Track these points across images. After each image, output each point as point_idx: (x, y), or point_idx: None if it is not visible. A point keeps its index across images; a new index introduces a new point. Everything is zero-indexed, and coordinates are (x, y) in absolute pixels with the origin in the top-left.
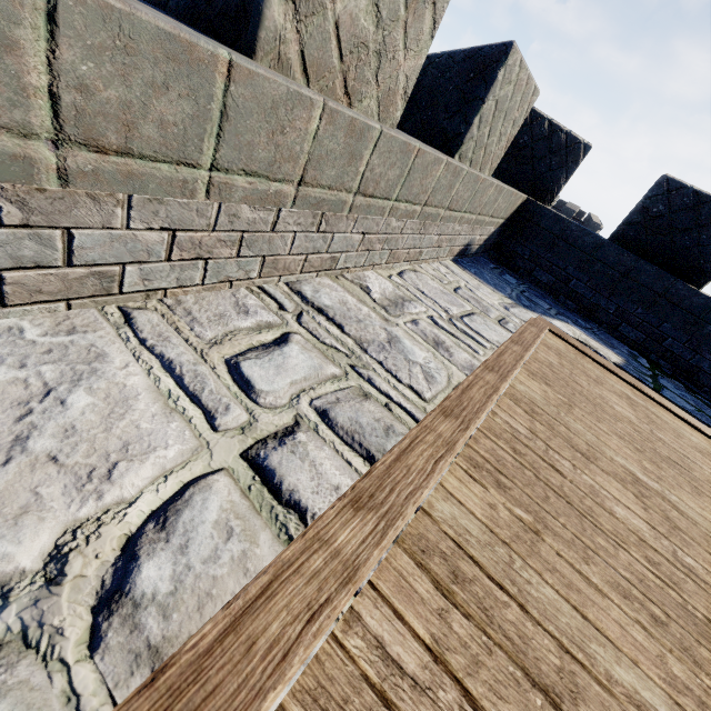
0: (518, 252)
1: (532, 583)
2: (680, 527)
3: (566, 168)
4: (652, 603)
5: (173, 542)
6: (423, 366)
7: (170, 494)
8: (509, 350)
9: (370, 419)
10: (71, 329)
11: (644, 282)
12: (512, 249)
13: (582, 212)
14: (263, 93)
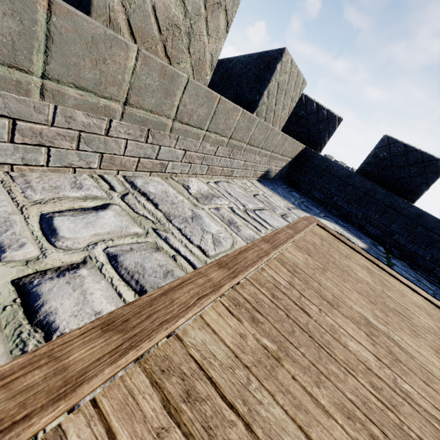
0: (301, 179)
1: (263, 403)
2: (401, 359)
3: (328, 131)
4: (372, 424)
5: None
6: (215, 234)
7: None
8: (284, 231)
9: (154, 264)
10: None
11: (378, 198)
12: (297, 177)
13: (348, 167)
14: (83, 30)
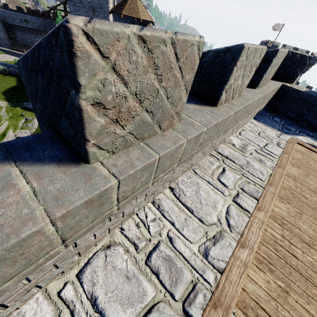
0: (279, 106)
1: (301, 225)
2: None
3: (300, 67)
4: None
5: (231, 217)
6: (259, 170)
7: (226, 209)
8: (283, 157)
9: (252, 189)
10: (189, 177)
11: None
12: (276, 105)
13: (307, 51)
14: (224, 120)
